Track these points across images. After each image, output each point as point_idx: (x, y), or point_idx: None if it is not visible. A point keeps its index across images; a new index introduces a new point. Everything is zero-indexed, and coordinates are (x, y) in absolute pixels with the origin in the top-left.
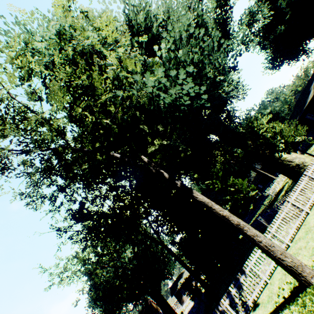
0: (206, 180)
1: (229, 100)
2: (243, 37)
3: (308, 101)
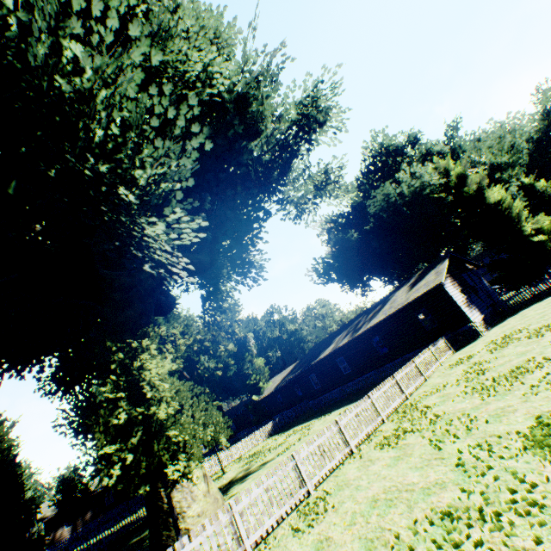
0: (54, 398)
1: (137, 265)
2: (303, 197)
3: (321, 356)
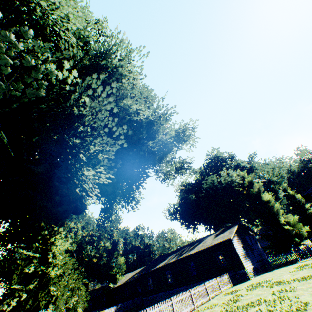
0: None
1: (74, 187)
2: (169, 171)
3: (157, 266)
